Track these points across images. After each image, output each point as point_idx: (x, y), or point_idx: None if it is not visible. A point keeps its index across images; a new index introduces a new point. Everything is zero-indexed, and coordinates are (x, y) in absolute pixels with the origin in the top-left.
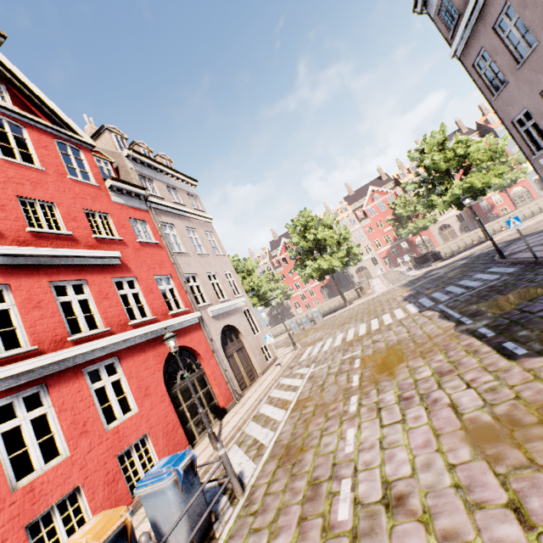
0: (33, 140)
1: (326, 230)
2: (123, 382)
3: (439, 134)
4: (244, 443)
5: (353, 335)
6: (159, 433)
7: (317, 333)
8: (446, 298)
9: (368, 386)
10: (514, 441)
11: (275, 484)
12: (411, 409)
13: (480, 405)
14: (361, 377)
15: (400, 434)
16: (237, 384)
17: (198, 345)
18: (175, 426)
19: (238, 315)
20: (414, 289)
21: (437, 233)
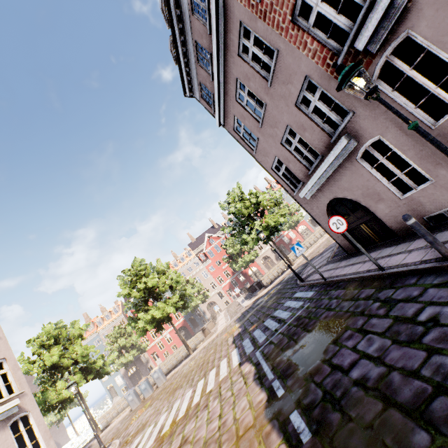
0: None
1: (156, 276)
2: None
3: (237, 189)
4: None
5: (172, 419)
6: None
7: (148, 410)
8: (263, 338)
9: None
10: None
11: None
12: None
13: None
14: None
15: None
16: None
17: None
18: None
19: None
20: (243, 325)
21: (262, 264)
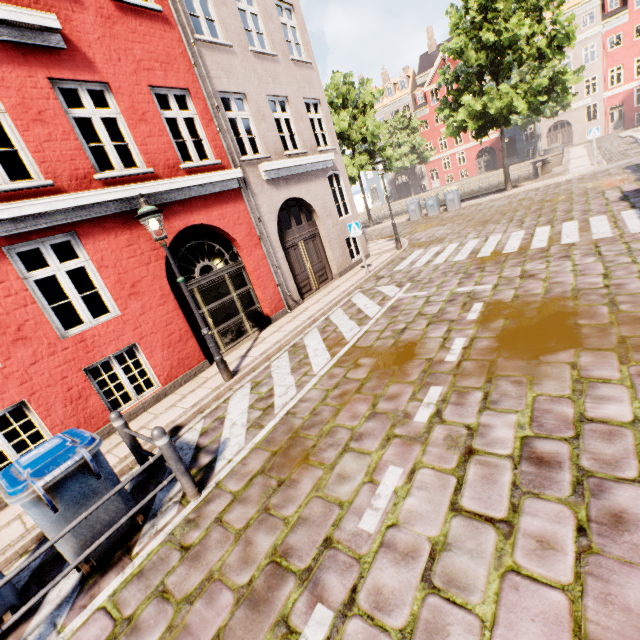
0: None
1: (526, 23)
2: (90, 272)
3: None
4: (258, 388)
5: (493, 249)
6: (155, 345)
7: (441, 229)
8: None
9: (472, 377)
10: None
11: (237, 509)
12: (539, 503)
13: None
14: (467, 348)
15: (482, 570)
16: (294, 288)
17: (235, 226)
18: (183, 336)
19: (317, 183)
20: None
21: None
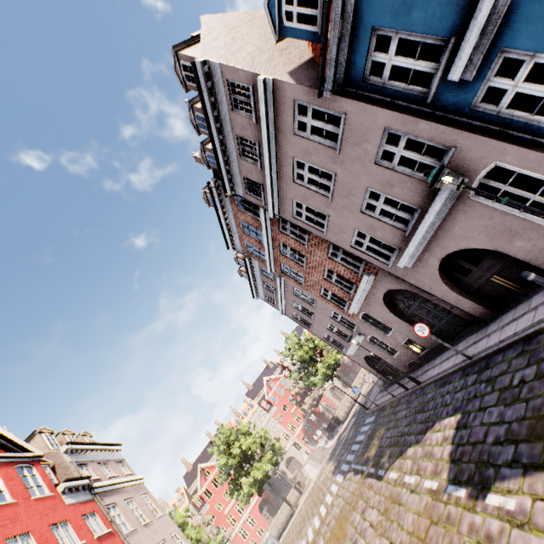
0: (3, 476)
1: (247, 438)
2: None
3: (294, 337)
4: None
5: (312, 533)
6: None
7: None
8: (353, 456)
9: None
10: (387, 518)
11: None
12: None
13: (377, 513)
14: None
15: None
16: None
17: None
18: None
19: None
20: (336, 460)
21: (331, 396)
